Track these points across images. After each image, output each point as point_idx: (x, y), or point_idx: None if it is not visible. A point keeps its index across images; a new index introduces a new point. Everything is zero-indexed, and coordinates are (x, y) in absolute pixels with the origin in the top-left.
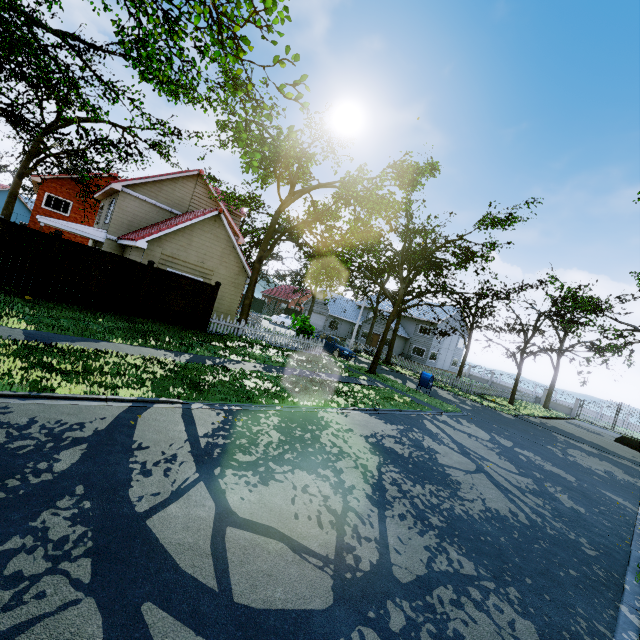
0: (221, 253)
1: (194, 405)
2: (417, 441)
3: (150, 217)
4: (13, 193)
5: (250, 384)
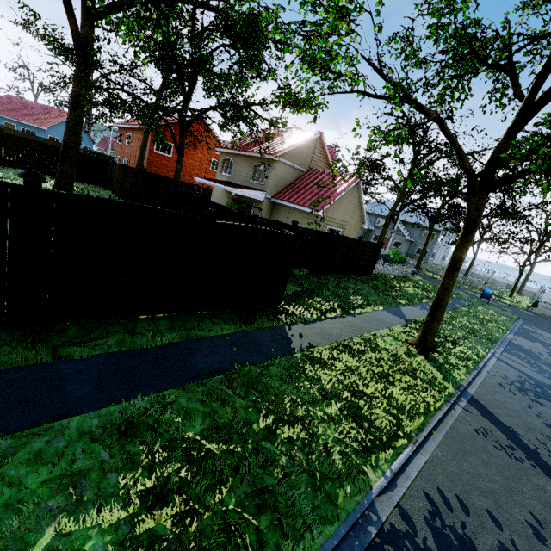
0: (353, 208)
1: (497, 351)
2: None
3: (288, 177)
4: (144, 145)
5: (473, 327)
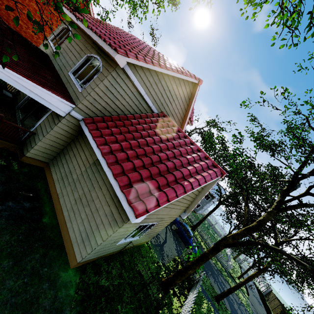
0: (187, 200)
1: None
2: None
3: (129, 105)
4: None
5: None
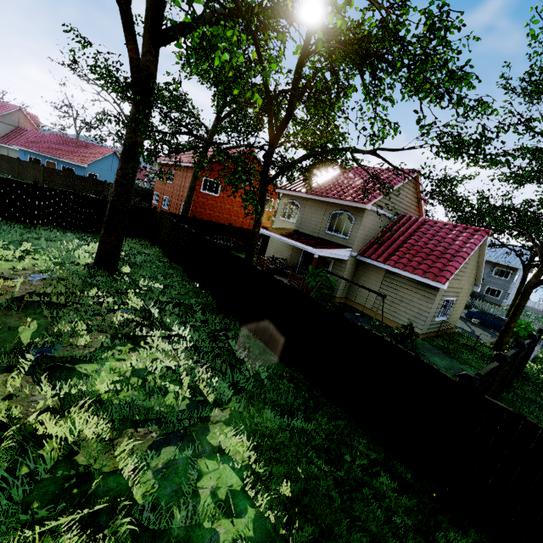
0: (470, 270)
1: None
2: None
3: (377, 227)
4: (193, 187)
5: None
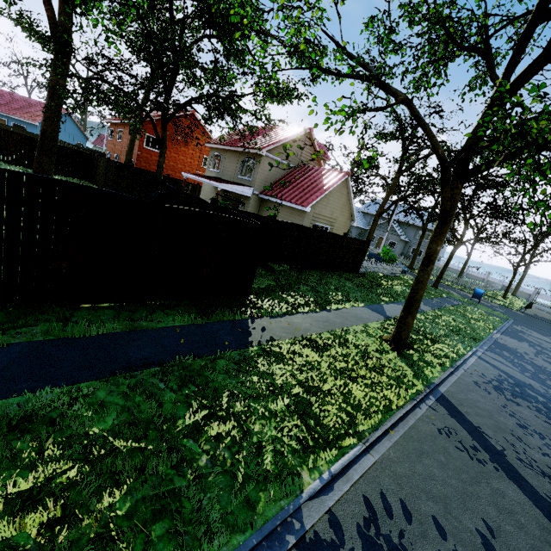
0: (342, 205)
1: (479, 350)
2: (547, 354)
3: (277, 173)
4: (133, 140)
5: (457, 325)
